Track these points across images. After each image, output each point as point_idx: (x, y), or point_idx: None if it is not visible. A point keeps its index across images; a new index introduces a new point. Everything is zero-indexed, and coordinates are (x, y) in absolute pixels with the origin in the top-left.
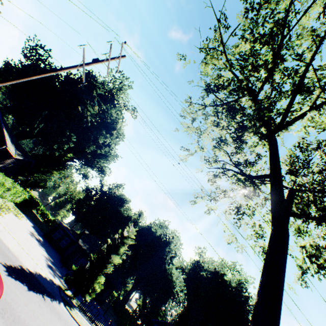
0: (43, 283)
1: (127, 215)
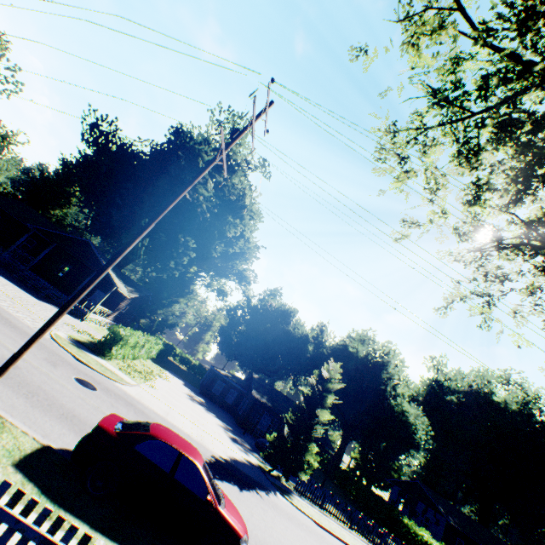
0: (245, 471)
1: (301, 335)
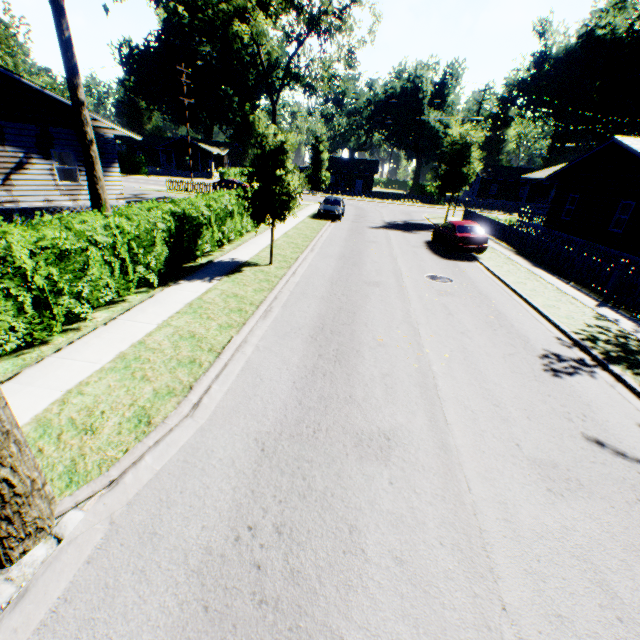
0: None
1: None
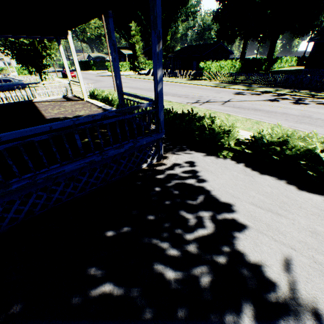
0: None
1: None
